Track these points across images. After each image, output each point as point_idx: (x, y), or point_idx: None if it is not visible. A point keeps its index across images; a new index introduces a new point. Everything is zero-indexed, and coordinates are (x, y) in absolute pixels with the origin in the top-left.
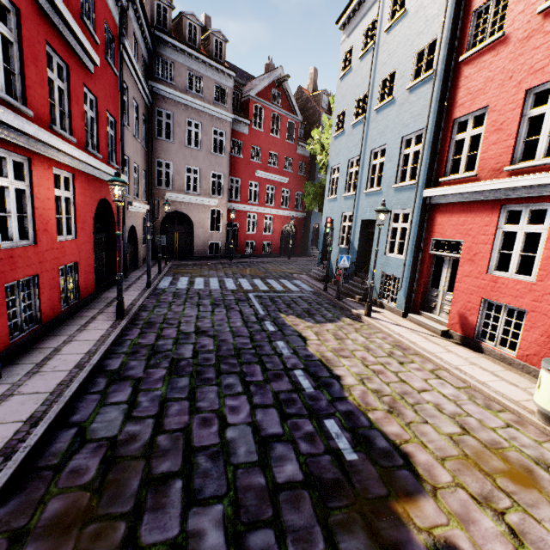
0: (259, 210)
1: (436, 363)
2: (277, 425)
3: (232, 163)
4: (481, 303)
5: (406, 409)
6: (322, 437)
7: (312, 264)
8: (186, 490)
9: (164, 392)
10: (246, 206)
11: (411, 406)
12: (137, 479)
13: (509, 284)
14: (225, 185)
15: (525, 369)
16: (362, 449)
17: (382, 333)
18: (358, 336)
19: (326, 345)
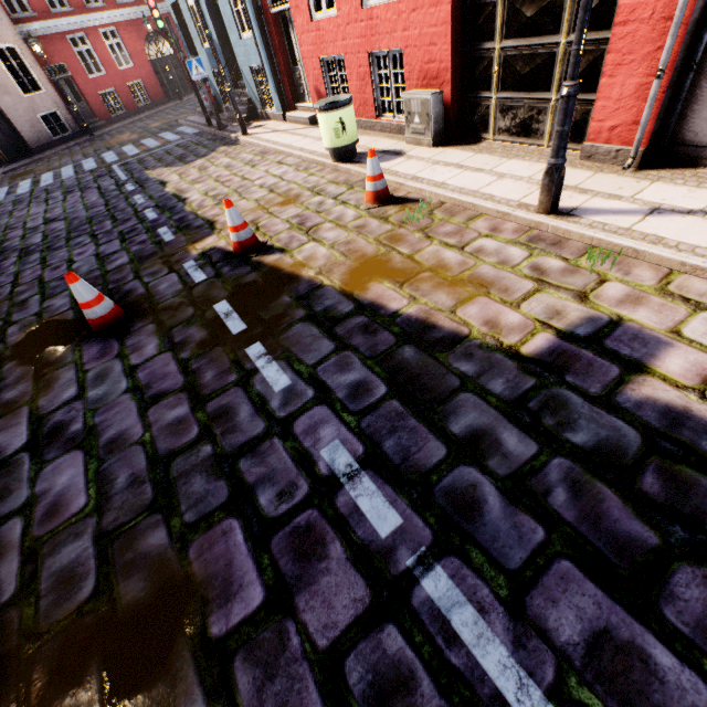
0: (83, 25)
1: (286, 152)
2: (117, 247)
3: None
4: (322, 66)
5: (233, 197)
6: (152, 239)
7: None
8: (42, 298)
9: (17, 269)
10: (54, 23)
11: (239, 194)
12: (5, 308)
13: (326, 27)
14: None
15: (360, 125)
16: (181, 232)
17: (254, 147)
18: (225, 160)
19: (186, 180)
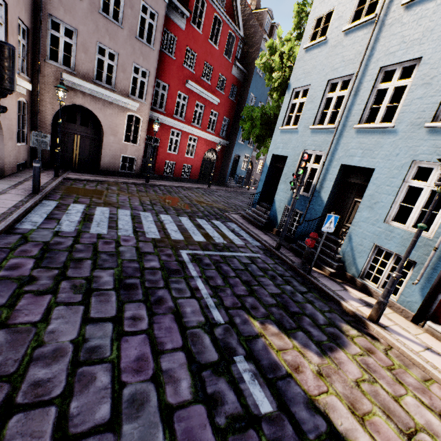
0: (184, 129)
1: None
2: None
3: (161, 62)
4: None
5: None
6: None
7: (233, 197)
8: None
9: None
10: (171, 120)
11: None
12: None
13: None
14: (150, 87)
15: None
16: None
17: (433, 380)
18: (422, 408)
19: None
